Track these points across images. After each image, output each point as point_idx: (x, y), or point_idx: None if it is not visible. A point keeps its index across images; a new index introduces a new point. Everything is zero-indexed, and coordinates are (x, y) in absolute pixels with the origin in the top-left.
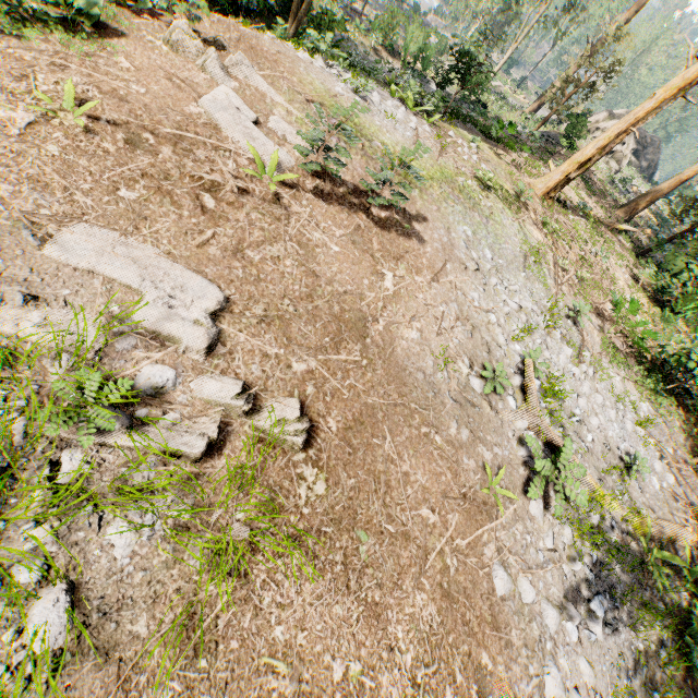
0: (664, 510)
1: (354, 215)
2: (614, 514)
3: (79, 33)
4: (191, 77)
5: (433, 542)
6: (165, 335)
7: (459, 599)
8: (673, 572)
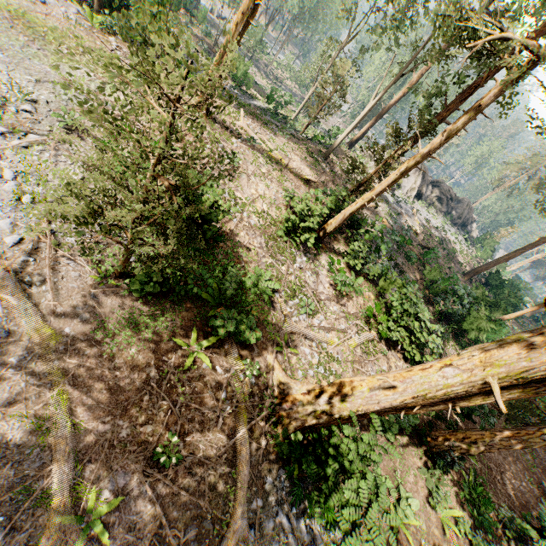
0: None
1: None
2: None
3: None
4: None
5: None
6: None
7: None
8: None
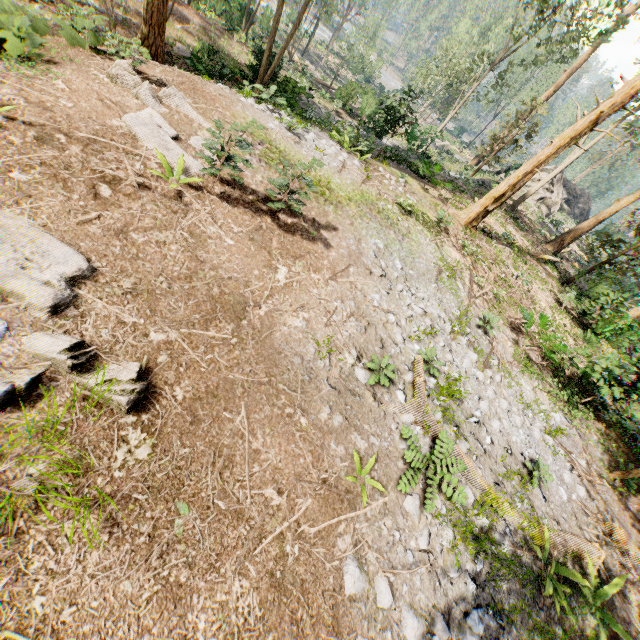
0: (572, 524)
1: (259, 218)
2: (510, 521)
3: (27, 62)
4: (123, 101)
5: (273, 526)
6: (9, 291)
7: (293, 592)
8: (578, 592)
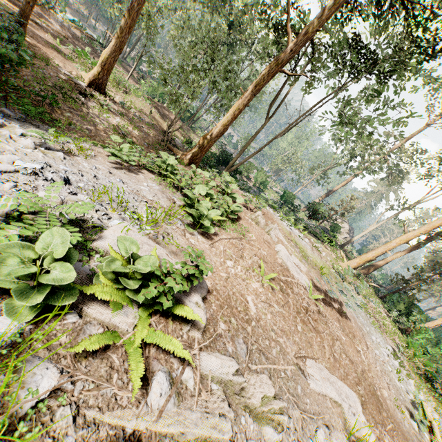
0: None
1: (333, 310)
2: None
3: (234, 221)
4: (267, 239)
5: None
6: (362, 438)
7: None
8: None
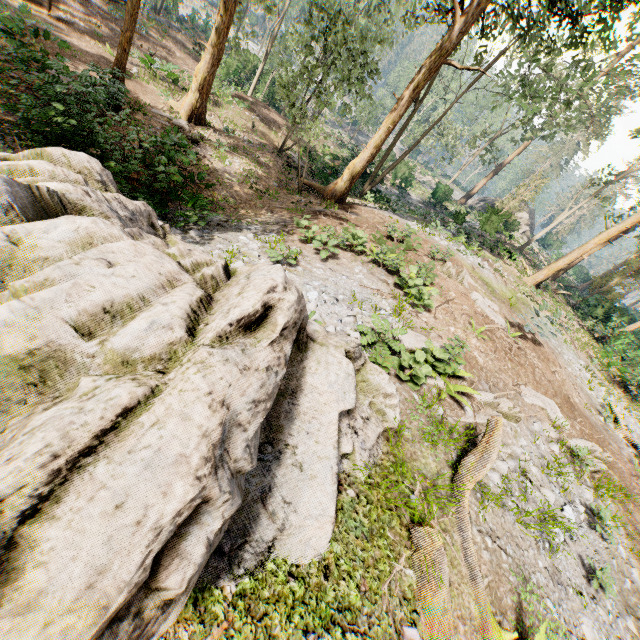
0: None
1: (528, 342)
2: None
3: (434, 283)
4: (462, 290)
5: None
6: (560, 425)
7: None
8: None
